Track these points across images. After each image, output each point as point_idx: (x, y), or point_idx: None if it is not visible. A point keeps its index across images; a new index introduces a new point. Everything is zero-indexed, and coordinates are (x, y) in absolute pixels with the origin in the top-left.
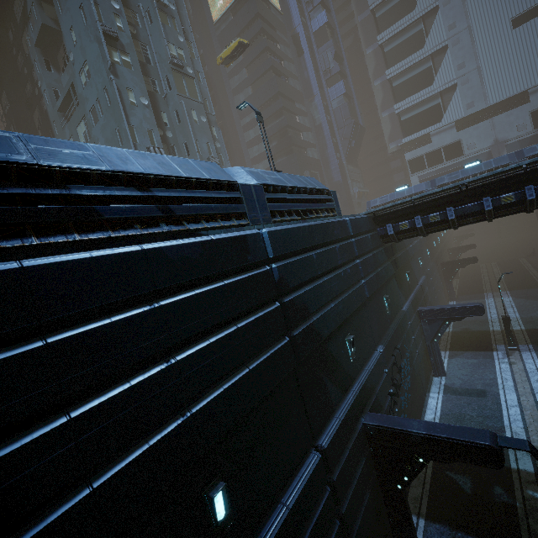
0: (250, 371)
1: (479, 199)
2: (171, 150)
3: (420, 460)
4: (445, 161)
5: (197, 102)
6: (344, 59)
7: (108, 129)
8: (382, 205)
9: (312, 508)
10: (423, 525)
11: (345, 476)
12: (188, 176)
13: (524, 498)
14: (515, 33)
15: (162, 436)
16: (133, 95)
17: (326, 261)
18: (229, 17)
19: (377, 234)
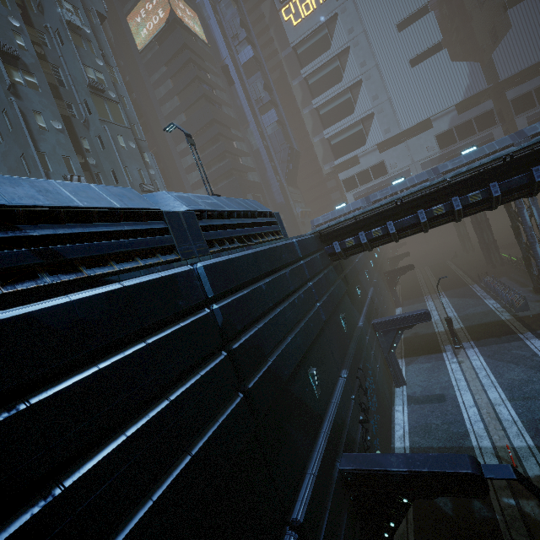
0: (192, 459)
1: (414, 212)
2: (96, 179)
3: (404, 500)
4: (374, 180)
5: (124, 127)
6: (273, 89)
7: (11, 156)
8: (325, 223)
9: None
10: None
11: None
12: (87, 206)
13: (501, 508)
14: (414, 71)
15: None
16: (42, 119)
17: (277, 290)
18: (155, 46)
19: (325, 252)
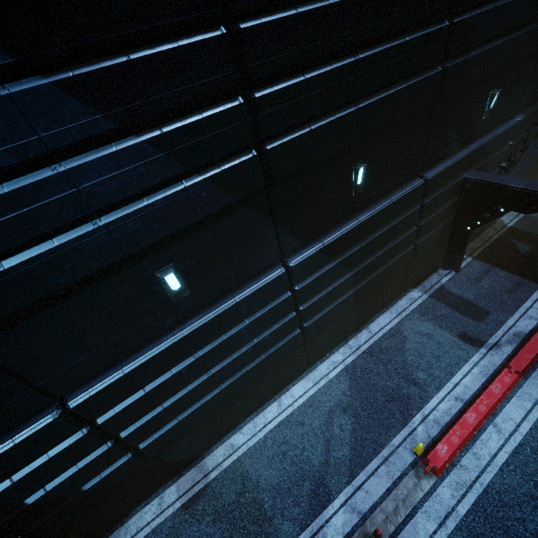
0: (402, 89)
1: None
2: None
3: (501, 210)
4: None
5: None
6: None
7: None
8: None
9: (405, 209)
10: (469, 261)
11: (432, 205)
12: None
13: None
14: None
15: (343, 115)
16: None
17: None
18: None
19: None
